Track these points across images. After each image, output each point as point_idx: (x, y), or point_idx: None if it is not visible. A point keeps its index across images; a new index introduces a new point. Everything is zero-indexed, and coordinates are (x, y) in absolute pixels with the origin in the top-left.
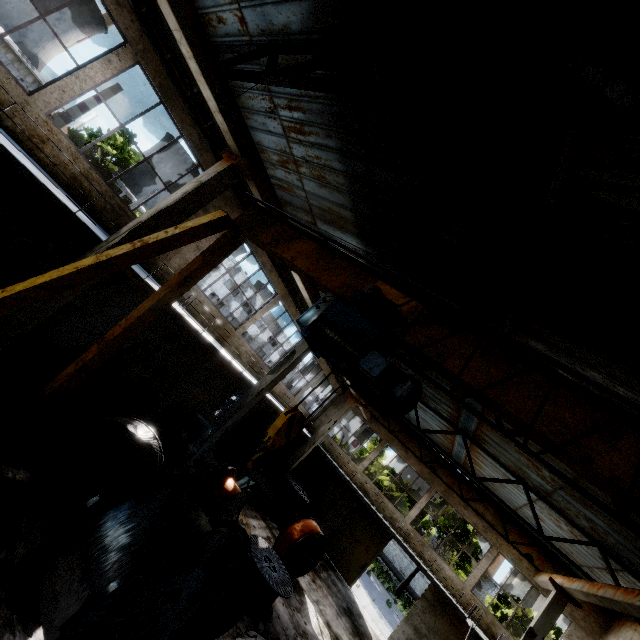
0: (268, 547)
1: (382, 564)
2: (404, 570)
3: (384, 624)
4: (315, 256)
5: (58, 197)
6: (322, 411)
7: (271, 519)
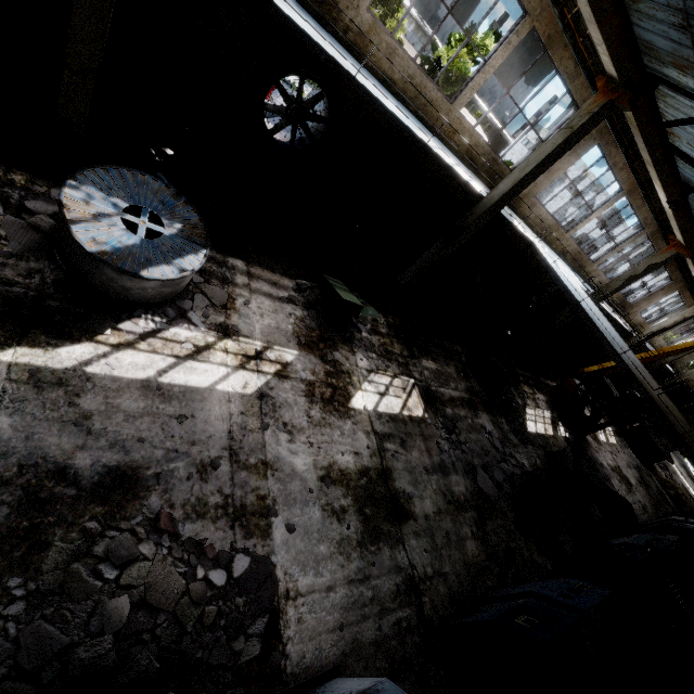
0: None
1: None
2: None
3: None
4: None
5: (628, 330)
6: None
7: None
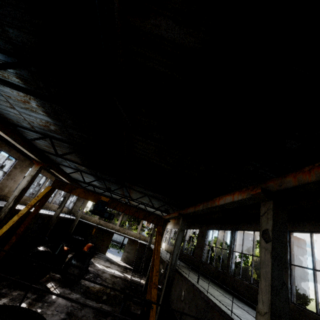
0: None
1: (113, 243)
2: (121, 240)
3: (119, 258)
4: (84, 193)
5: None
6: (74, 205)
7: (72, 252)
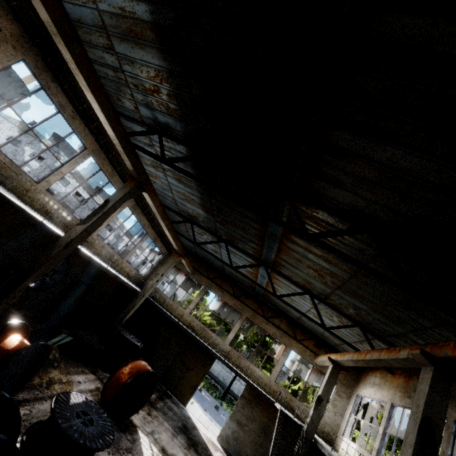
0: (86, 400)
1: (210, 380)
2: (226, 380)
3: (214, 425)
4: None
5: None
6: (152, 271)
7: (103, 370)
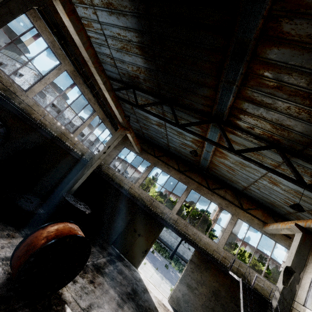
0: None
1: (161, 244)
2: (173, 244)
3: (165, 283)
4: None
5: None
6: None
7: None
